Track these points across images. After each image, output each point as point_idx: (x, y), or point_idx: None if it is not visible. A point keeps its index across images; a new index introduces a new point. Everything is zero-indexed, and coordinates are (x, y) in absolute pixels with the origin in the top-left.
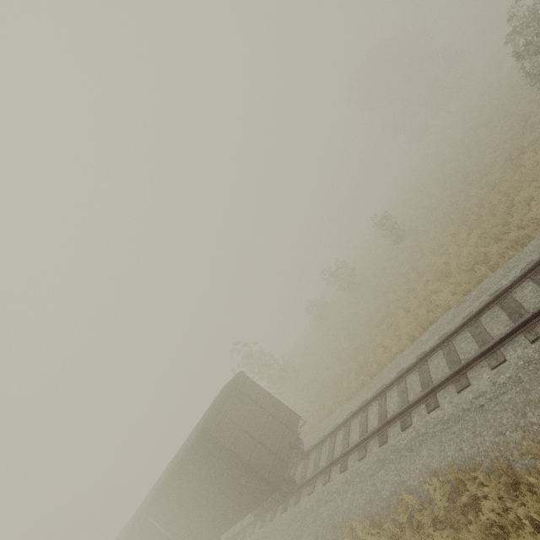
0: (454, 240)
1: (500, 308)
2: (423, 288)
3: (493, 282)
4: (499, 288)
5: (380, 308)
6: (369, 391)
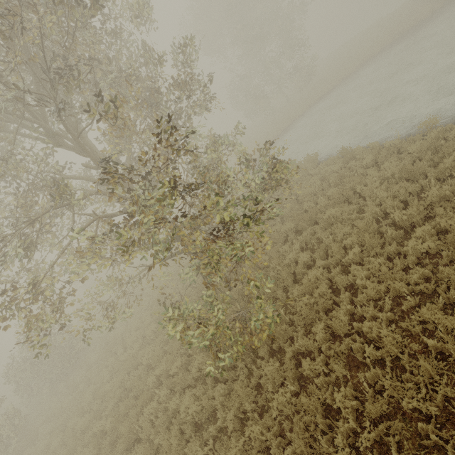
0: None
1: None
2: None
3: None
4: None
5: None
6: None
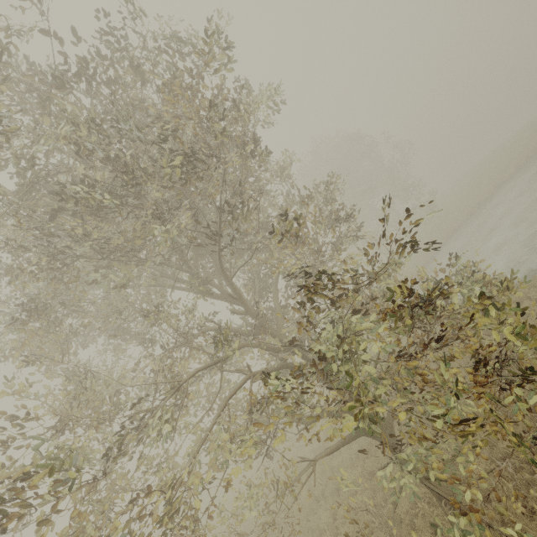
0: None
1: None
2: None
3: None
4: None
5: None
6: None
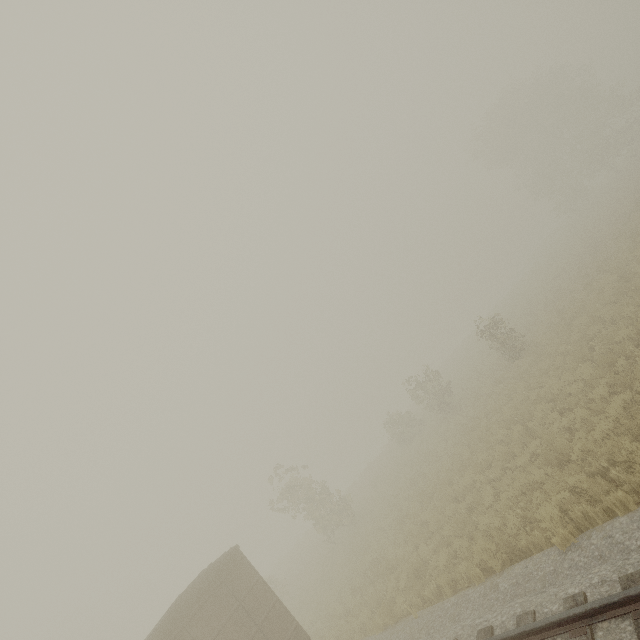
0: (586, 394)
1: (635, 633)
2: (527, 463)
3: (633, 536)
4: (639, 572)
5: (468, 466)
6: (410, 639)
